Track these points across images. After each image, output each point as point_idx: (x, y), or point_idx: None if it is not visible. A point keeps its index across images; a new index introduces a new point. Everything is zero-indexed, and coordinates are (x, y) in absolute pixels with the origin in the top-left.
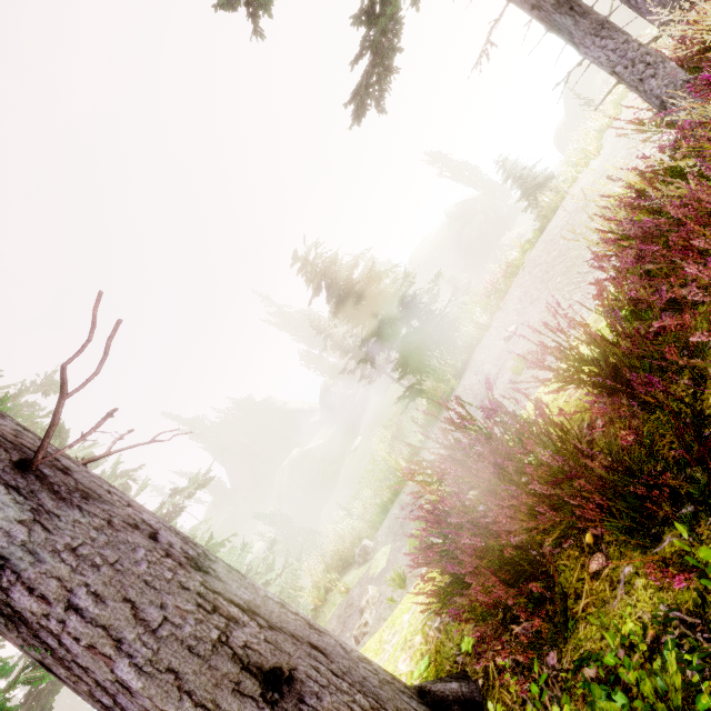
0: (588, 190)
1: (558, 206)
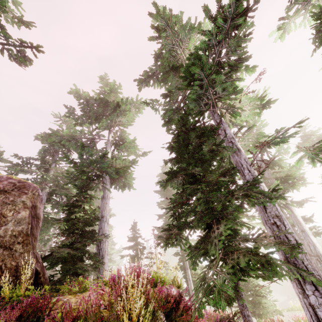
0: None
1: None
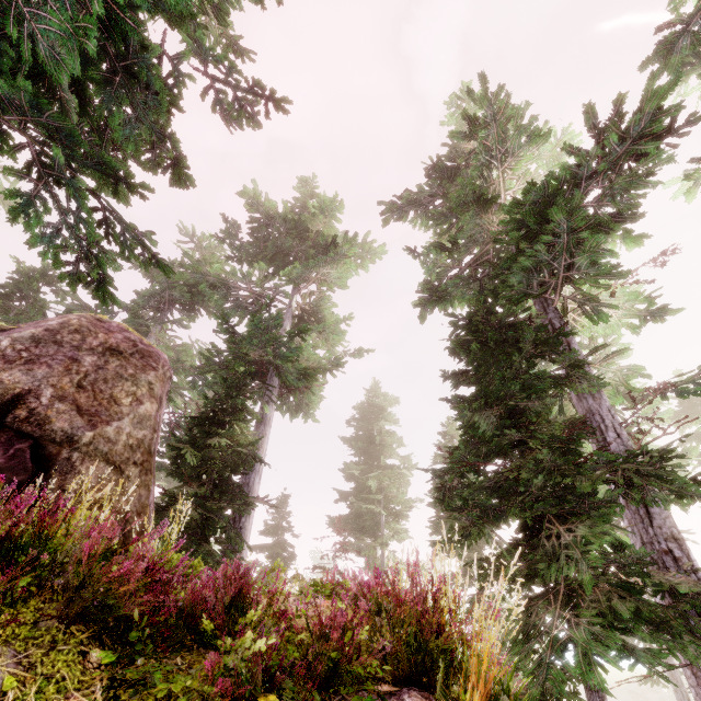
0: None
1: None
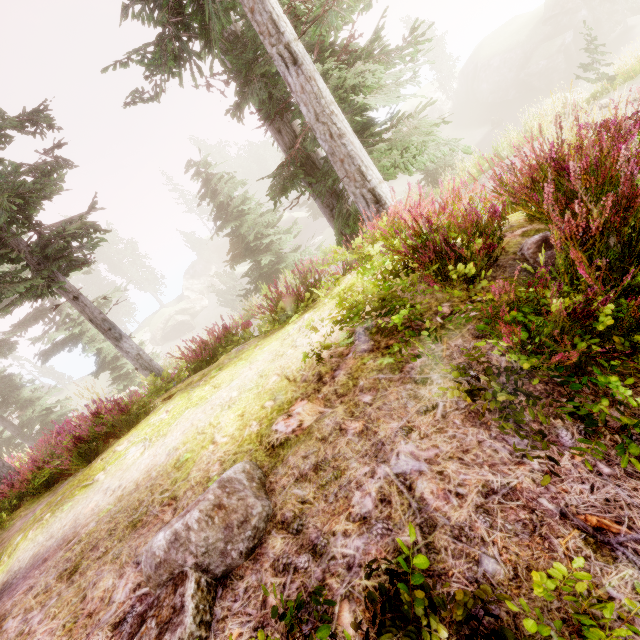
0: None
1: None
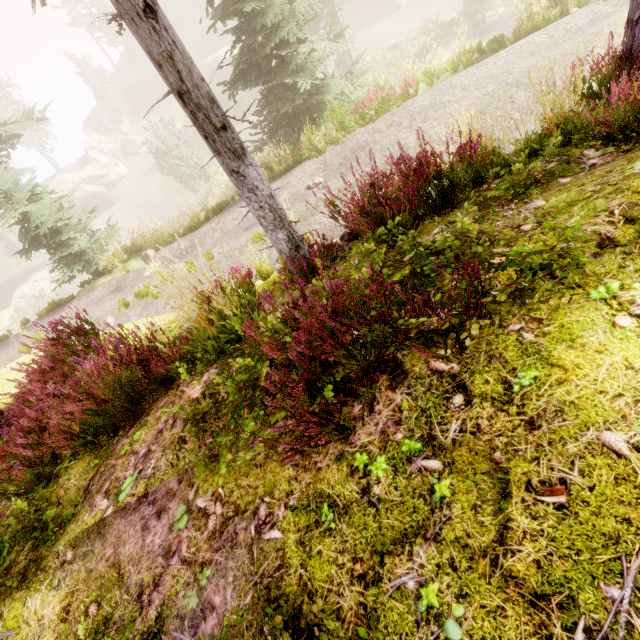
0: (489, 87)
1: (536, 28)
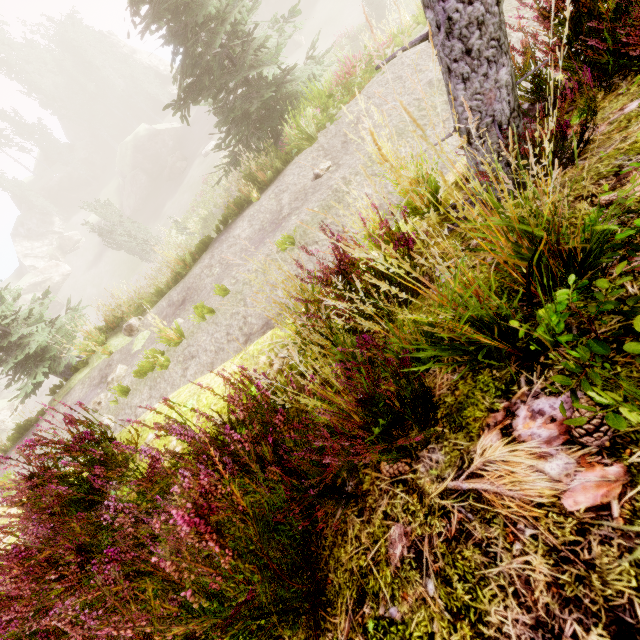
0: None
1: None
